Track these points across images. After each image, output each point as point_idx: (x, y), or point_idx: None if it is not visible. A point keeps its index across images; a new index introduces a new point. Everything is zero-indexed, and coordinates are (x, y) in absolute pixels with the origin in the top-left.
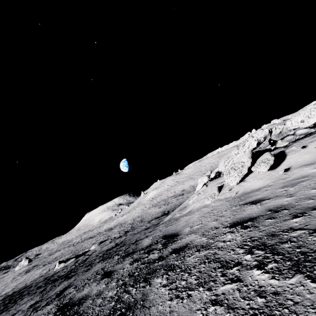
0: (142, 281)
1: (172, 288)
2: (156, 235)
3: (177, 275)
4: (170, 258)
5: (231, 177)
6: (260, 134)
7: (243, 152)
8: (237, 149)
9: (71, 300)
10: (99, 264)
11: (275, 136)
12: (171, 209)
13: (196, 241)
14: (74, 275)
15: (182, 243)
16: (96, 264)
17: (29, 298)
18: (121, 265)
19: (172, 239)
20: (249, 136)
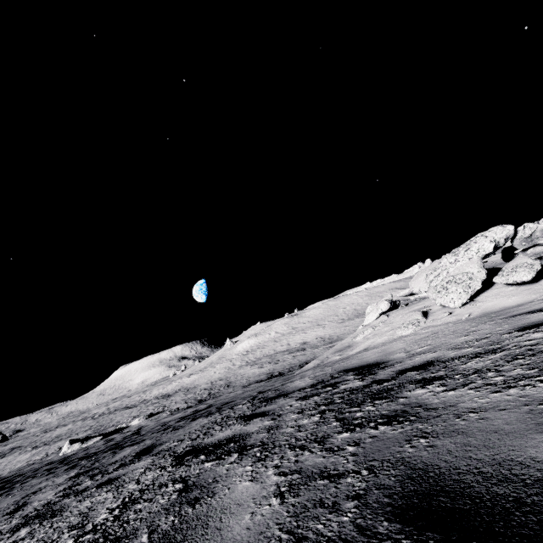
0: (373, 400)
1: (475, 387)
2: (316, 375)
3: (463, 379)
4: (409, 376)
5: (452, 293)
6: (500, 232)
7: (467, 260)
8: (455, 255)
9: (202, 445)
10: (201, 419)
11: (521, 241)
12: (284, 370)
13: (449, 354)
14: (141, 441)
15: (412, 363)
16: (188, 423)
17: (47, 477)
18: (277, 405)
19: (374, 367)
20: (476, 236)
